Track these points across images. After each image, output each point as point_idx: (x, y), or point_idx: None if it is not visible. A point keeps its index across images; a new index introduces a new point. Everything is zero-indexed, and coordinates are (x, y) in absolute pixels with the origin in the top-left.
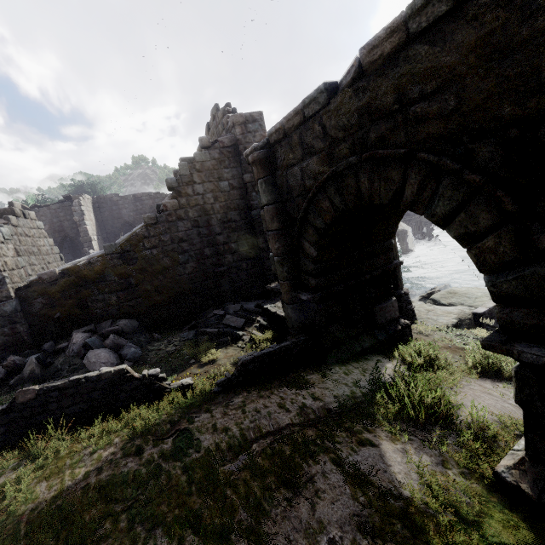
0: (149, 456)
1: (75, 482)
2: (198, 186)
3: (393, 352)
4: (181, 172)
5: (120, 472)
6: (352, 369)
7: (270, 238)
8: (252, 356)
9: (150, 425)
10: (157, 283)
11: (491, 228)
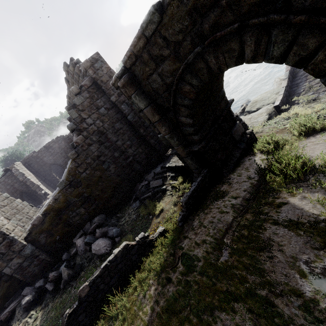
0: (177, 279)
1: (149, 316)
2: (88, 120)
3: (253, 150)
4: (73, 117)
5: (169, 296)
6: (240, 171)
7: (156, 126)
8: (187, 196)
9: (163, 263)
10: (100, 188)
11: (319, 47)
